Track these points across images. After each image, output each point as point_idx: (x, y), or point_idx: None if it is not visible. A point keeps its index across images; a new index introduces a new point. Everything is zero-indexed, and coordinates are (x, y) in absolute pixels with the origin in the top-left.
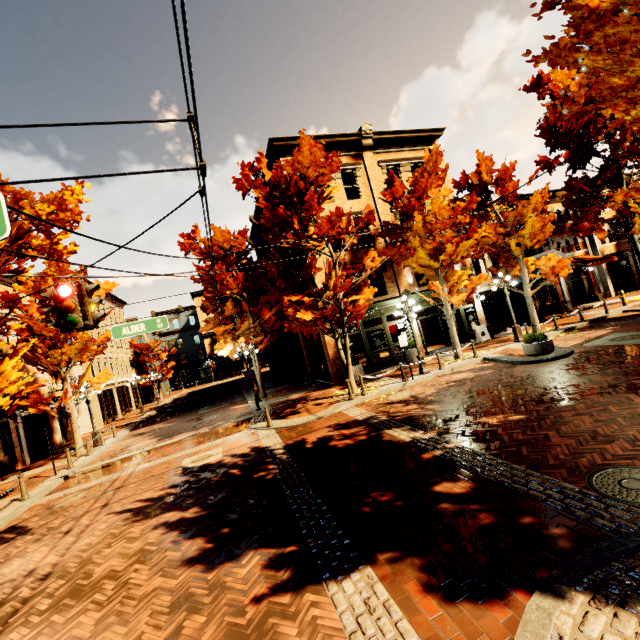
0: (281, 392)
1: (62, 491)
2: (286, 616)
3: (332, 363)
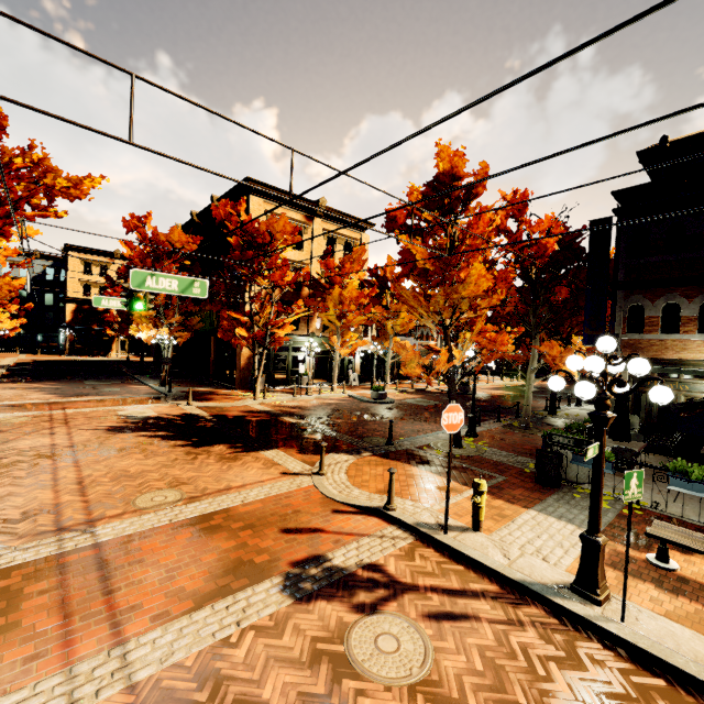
0: (183, 384)
1: None
2: (245, 456)
3: (241, 371)
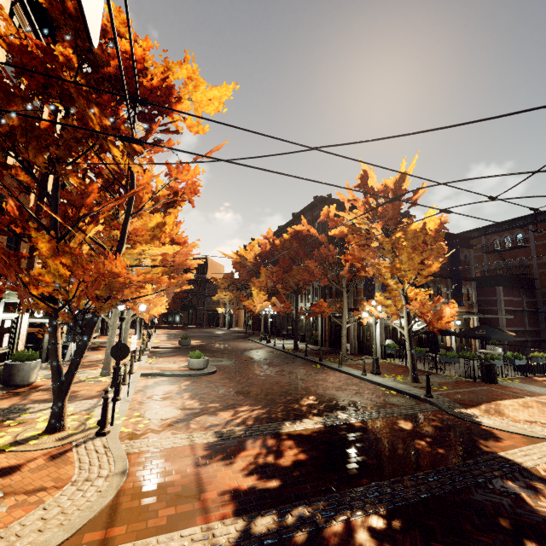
0: None
1: None
2: None
3: None
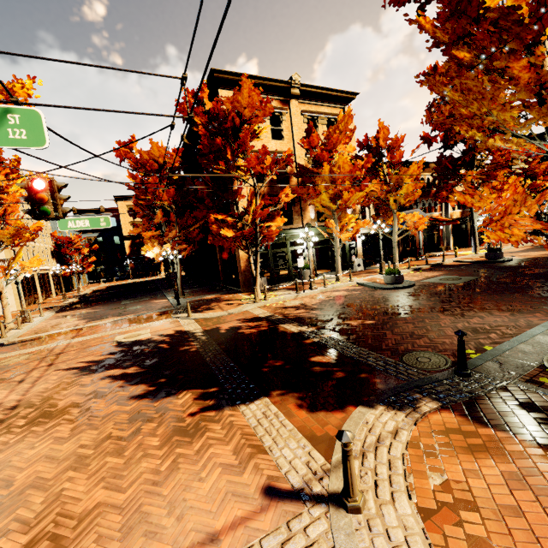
0: (197, 293)
1: (2, 354)
2: (213, 421)
3: (243, 274)
